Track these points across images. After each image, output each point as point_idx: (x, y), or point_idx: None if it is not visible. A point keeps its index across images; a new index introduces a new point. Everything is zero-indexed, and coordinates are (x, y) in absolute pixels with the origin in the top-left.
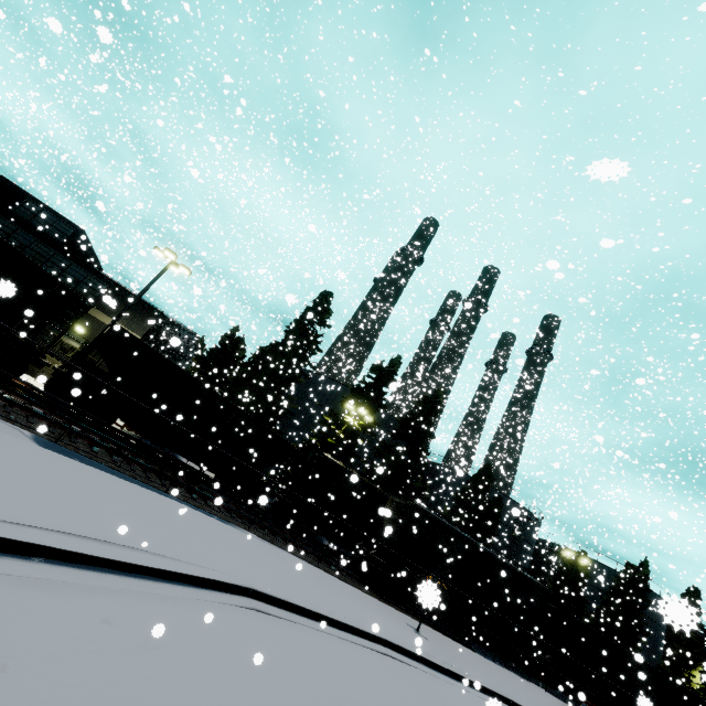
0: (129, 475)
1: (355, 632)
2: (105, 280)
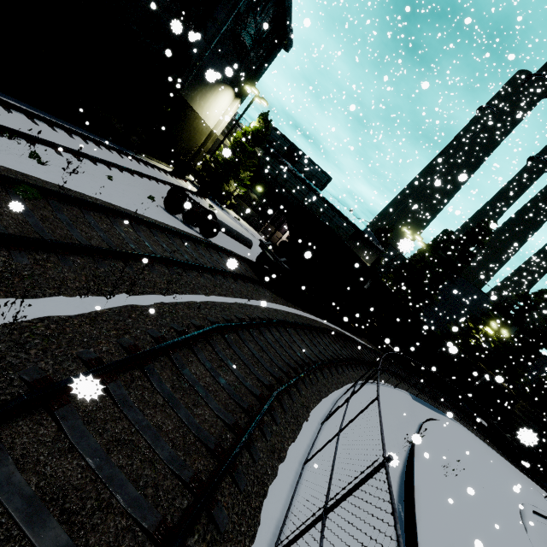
0: (428, 403)
1: None
2: (353, 227)
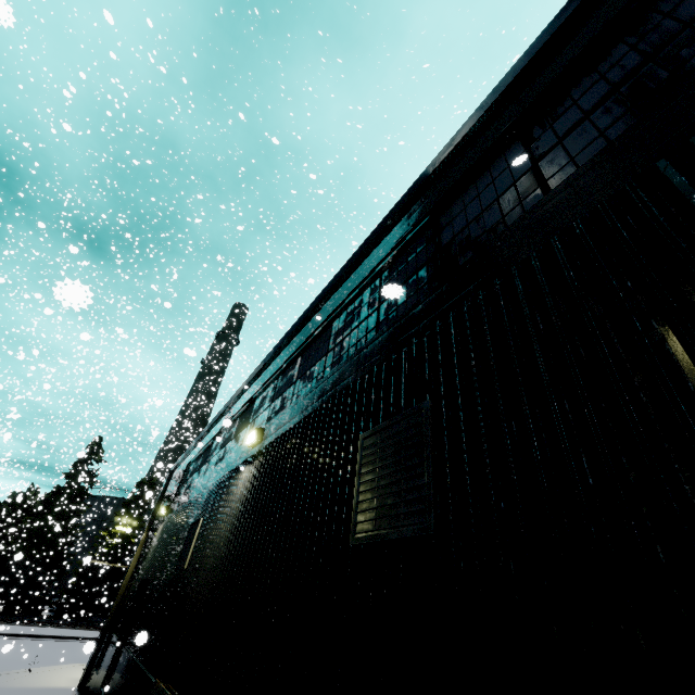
0: None
1: (64, 638)
2: None
